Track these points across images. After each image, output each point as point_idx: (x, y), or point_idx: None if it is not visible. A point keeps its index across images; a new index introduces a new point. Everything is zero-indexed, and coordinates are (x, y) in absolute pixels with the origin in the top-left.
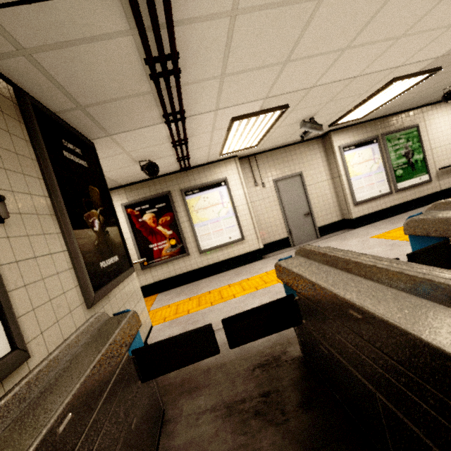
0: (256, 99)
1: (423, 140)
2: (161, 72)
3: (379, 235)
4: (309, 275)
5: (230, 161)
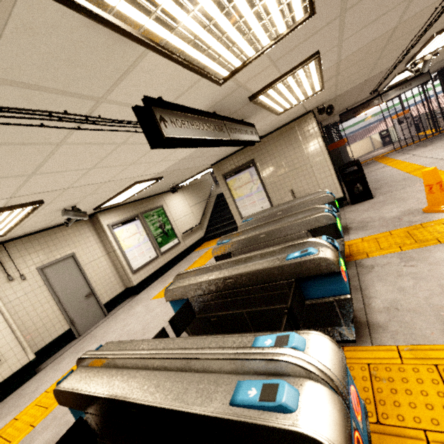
0: None
1: (168, 215)
2: None
3: (157, 295)
4: (93, 389)
5: None
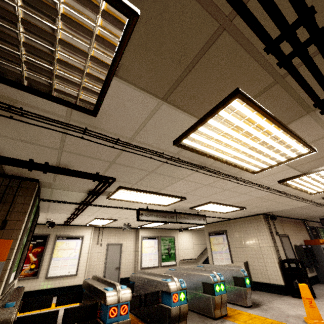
0: (106, 216)
1: (176, 244)
2: (78, 209)
3: None
4: (89, 282)
5: (89, 227)
